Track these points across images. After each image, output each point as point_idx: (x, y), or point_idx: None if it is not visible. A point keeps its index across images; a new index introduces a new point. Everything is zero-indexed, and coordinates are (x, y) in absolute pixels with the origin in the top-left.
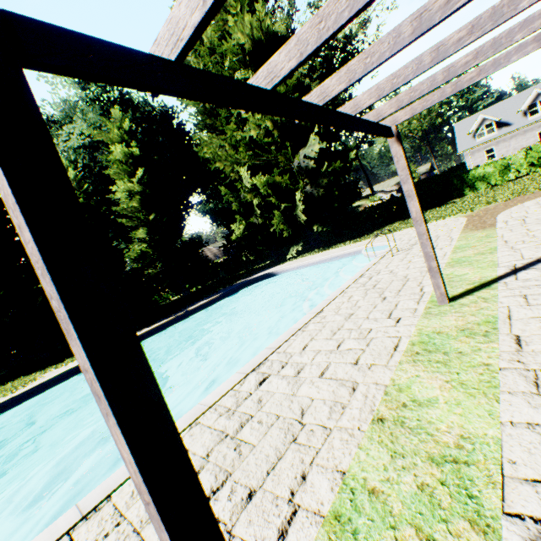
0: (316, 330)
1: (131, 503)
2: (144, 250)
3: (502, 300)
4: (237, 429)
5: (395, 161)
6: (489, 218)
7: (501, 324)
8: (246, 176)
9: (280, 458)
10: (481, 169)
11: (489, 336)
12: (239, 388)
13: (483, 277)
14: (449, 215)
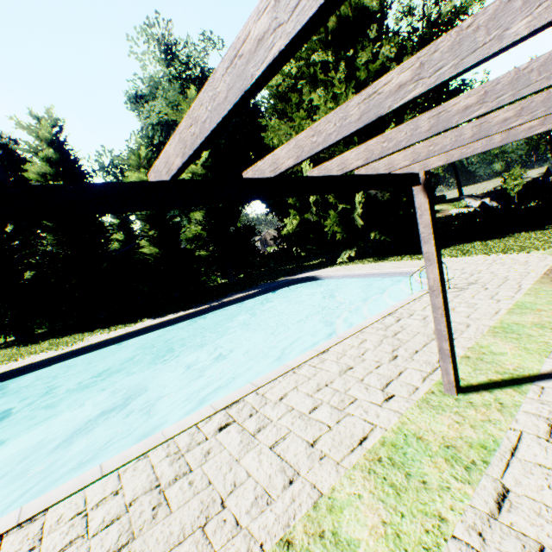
0: (306, 376)
1: (53, 528)
2: (199, 232)
3: (521, 417)
4: (170, 482)
5: (418, 214)
6: None
7: (497, 458)
8: (307, 169)
9: (178, 544)
10: None
11: (471, 471)
12: (202, 426)
13: (521, 368)
14: (537, 249)
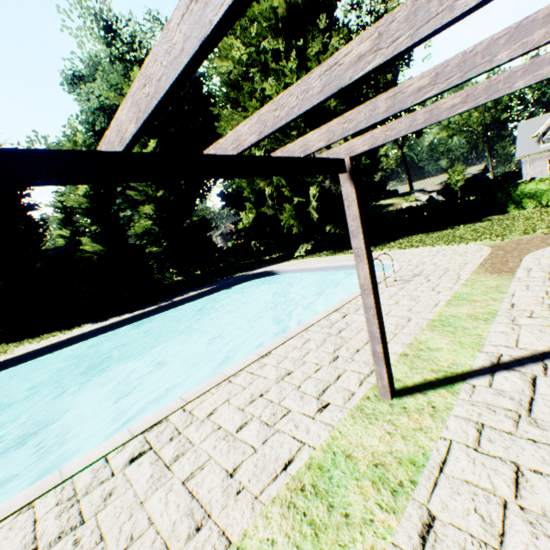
0: (242, 385)
1: None
2: (150, 227)
3: (452, 423)
4: (50, 544)
5: (346, 206)
6: (515, 257)
7: (425, 476)
8: None
9: None
10: (533, 185)
11: (398, 495)
12: (111, 458)
13: (455, 364)
14: (475, 240)
